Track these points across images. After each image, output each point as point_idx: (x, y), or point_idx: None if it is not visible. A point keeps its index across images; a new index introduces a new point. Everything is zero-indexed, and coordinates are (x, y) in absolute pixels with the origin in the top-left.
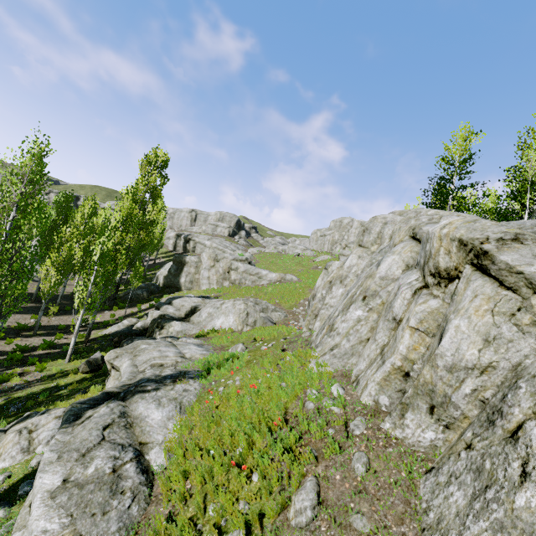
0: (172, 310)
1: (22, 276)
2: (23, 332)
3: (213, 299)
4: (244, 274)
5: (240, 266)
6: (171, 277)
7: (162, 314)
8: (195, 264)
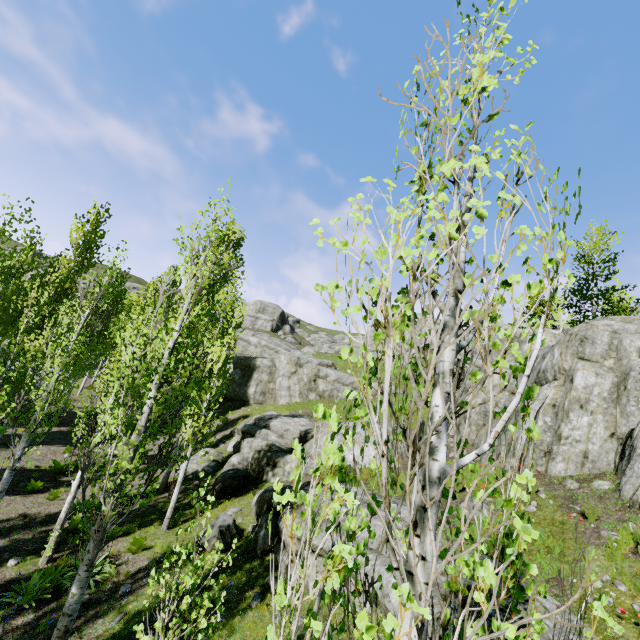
0: (274, 437)
1: (190, 403)
2: (60, 476)
3: (309, 418)
4: (335, 383)
5: (331, 373)
6: (235, 386)
7: (266, 444)
8: (268, 369)
